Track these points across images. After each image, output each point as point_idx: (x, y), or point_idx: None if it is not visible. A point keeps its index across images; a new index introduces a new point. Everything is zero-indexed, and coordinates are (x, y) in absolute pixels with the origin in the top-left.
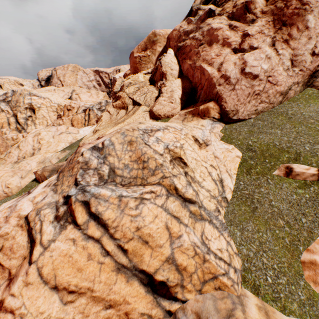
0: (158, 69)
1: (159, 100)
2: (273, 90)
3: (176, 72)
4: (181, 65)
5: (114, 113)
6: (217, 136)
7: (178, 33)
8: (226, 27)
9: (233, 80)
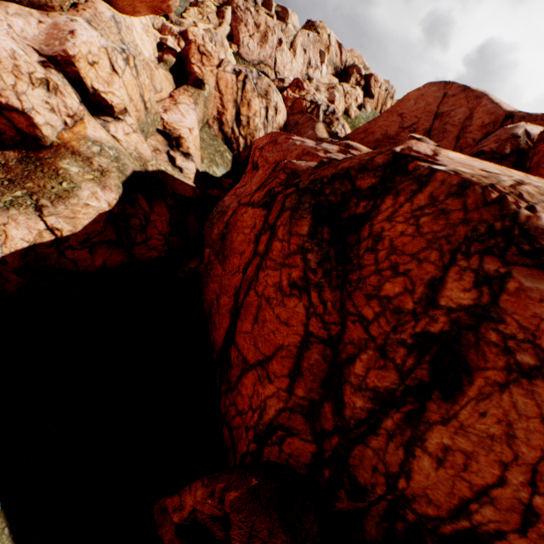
0: (223, 13)
1: (220, 29)
2: (251, 58)
3: (229, 22)
4: (232, 21)
5: (197, 14)
6: (233, 57)
7: (237, 4)
8: (251, 26)
9: (244, 45)
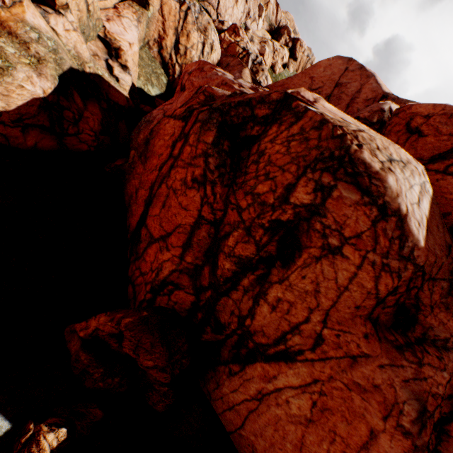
0: None
1: None
2: None
3: None
4: None
5: None
6: None
7: None
8: None
9: None
